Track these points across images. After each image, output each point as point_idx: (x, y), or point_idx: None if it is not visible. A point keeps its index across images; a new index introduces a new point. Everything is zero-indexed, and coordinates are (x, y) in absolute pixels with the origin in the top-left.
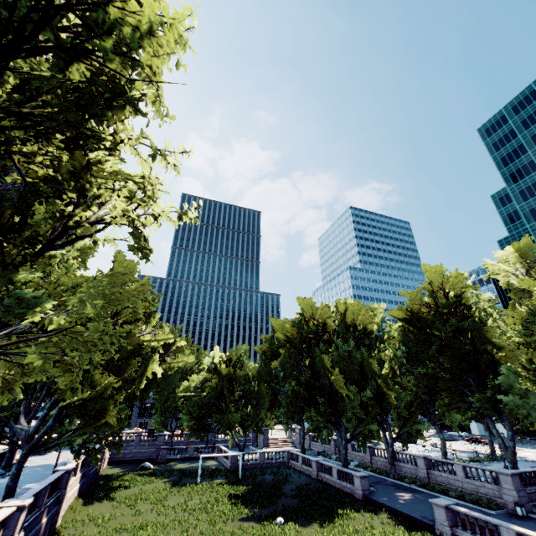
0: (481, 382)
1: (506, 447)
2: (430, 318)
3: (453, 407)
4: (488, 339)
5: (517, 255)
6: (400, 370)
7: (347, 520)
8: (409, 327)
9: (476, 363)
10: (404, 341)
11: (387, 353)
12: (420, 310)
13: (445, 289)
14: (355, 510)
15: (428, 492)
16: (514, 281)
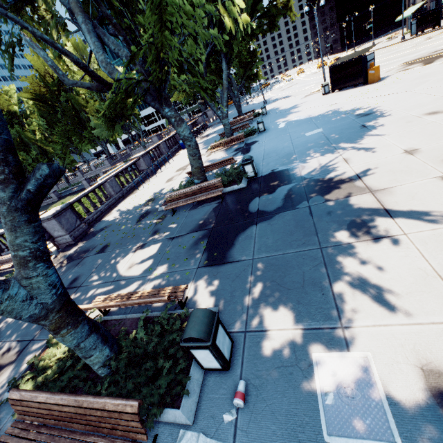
0: (85, 126)
1: (106, 151)
2: (48, 96)
3: (82, 142)
4: (80, 103)
5: (75, 51)
6: (47, 133)
7: (53, 205)
8: (39, 104)
9: (79, 118)
10: (41, 114)
11: (35, 124)
12: (41, 90)
13: (49, 73)
14: (56, 202)
15: None
16: (77, 70)
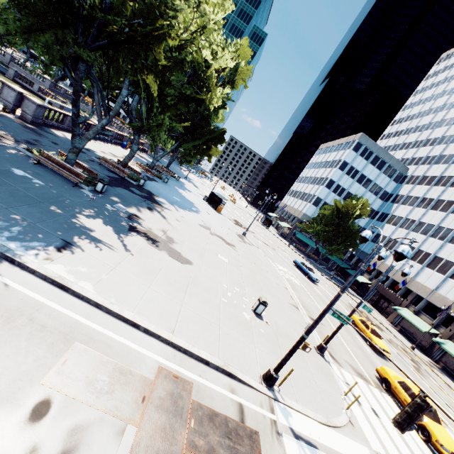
0: None
1: (58, 76)
2: None
3: None
4: None
5: None
6: None
7: None
8: None
9: None
10: None
11: None
12: None
13: None
14: None
15: (6, 68)
16: None
